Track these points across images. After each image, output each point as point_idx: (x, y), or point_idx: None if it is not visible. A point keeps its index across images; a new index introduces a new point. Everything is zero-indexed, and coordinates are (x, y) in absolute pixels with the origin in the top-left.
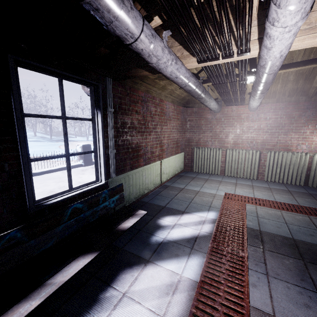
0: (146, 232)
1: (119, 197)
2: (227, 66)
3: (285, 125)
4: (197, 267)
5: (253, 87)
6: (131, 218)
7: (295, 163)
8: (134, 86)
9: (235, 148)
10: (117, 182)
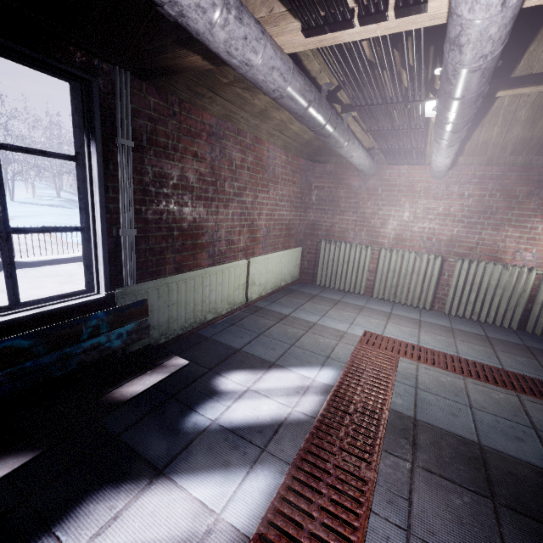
0: (182, 402)
1: (135, 327)
2: (375, 51)
3: (497, 211)
4: (261, 497)
5: (436, 116)
6: (148, 374)
7: (507, 286)
8: (195, 101)
9: (397, 248)
10: (139, 295)
